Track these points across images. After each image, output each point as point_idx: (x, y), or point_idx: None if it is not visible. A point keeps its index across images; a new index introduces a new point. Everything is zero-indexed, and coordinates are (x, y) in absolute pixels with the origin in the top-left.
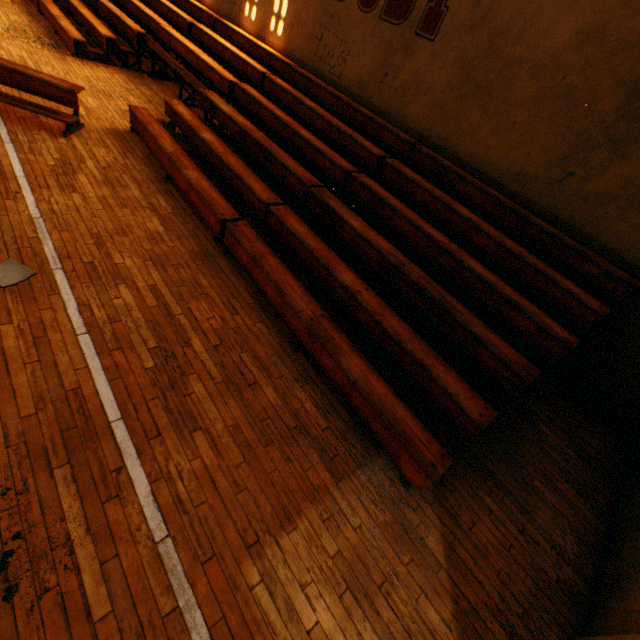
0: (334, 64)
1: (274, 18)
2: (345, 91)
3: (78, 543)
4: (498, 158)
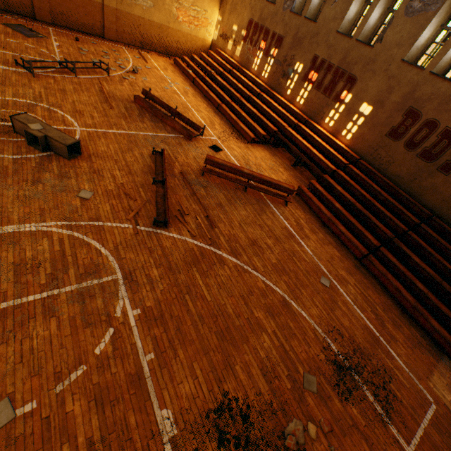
0: (382, 163)
1: (345, 130)
2: (387, 176)
3: (393, 369)
4: None
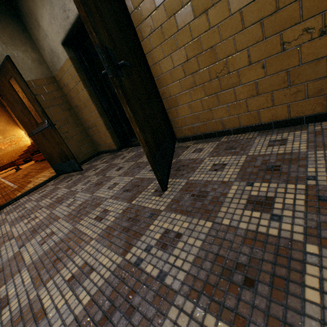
0: None
1: None
2: None
3: None
4: None
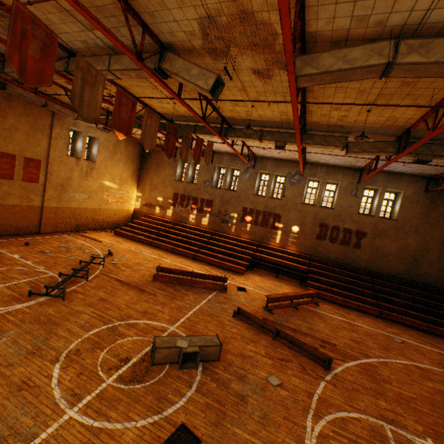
0: (323, 254)
1: (289, 243)
2: (331, 260)
3: None
4: (391, 271)
